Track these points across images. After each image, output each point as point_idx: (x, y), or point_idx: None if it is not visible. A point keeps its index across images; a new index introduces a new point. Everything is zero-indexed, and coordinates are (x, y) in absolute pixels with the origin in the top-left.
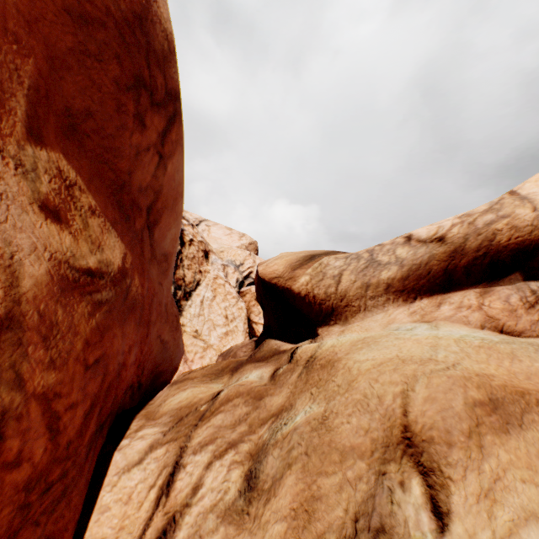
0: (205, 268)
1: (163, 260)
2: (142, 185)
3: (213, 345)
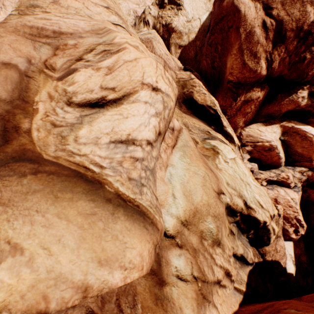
0: None
1: None
2: None
3: None
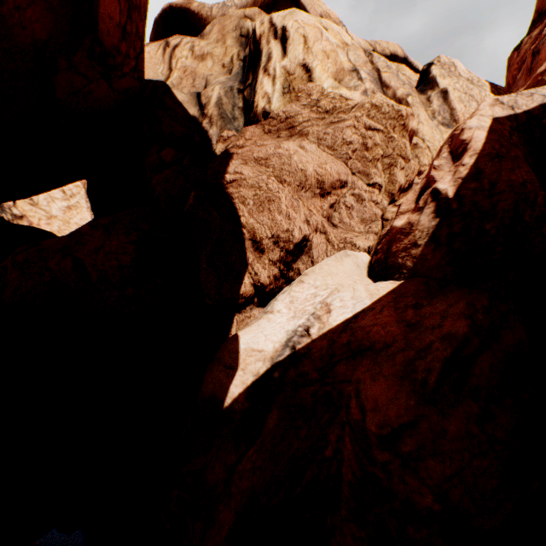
0: None
1: None
2: None
3: (57, 217)
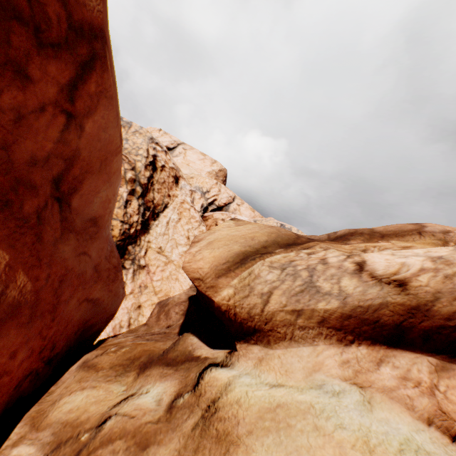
0: (174, 192)
1: (90, 225)
2: (38, 156)
3: (174, 261)
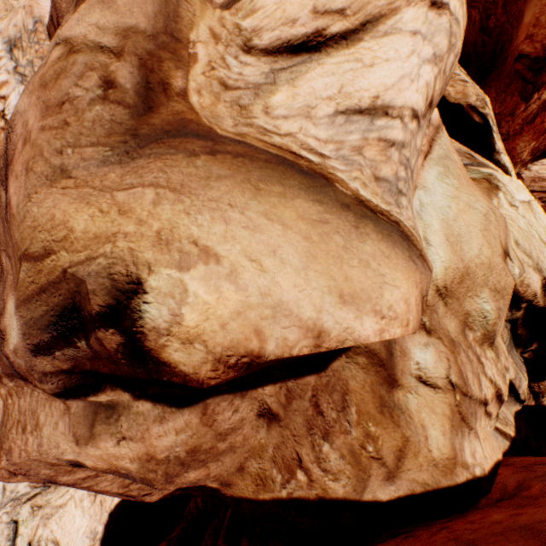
0: None
1: None
2: None
3: None
